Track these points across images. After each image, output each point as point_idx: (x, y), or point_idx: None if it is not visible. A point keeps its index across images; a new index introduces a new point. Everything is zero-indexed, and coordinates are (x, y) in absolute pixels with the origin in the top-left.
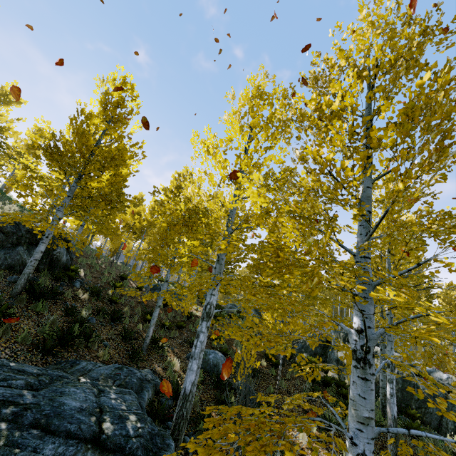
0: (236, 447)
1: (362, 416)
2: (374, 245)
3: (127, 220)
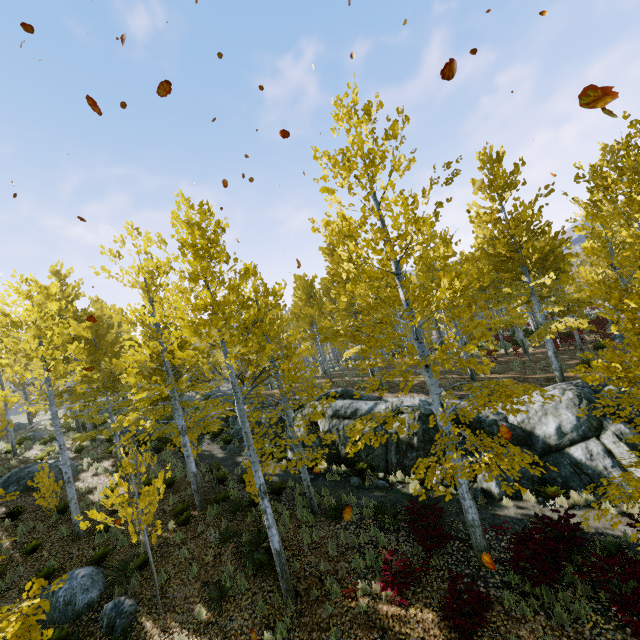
0: None
1: None
2: None
3: None
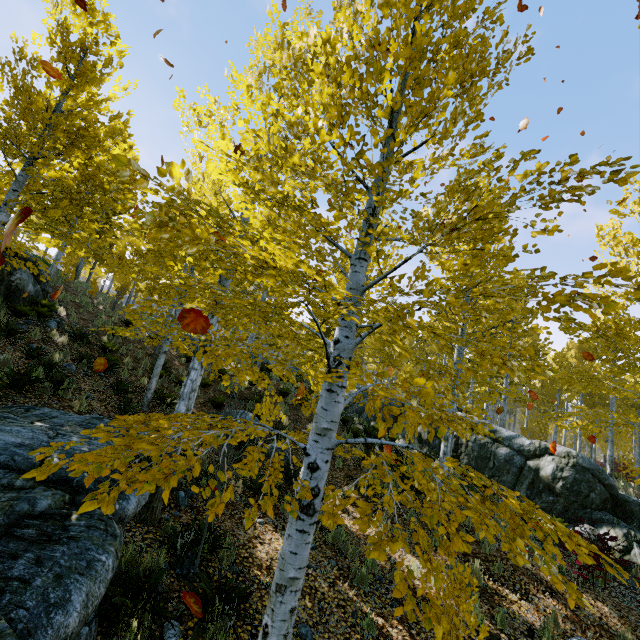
0: (218, 485)
1: (320, 427)
2: (325, 223)
3: (138, 245)
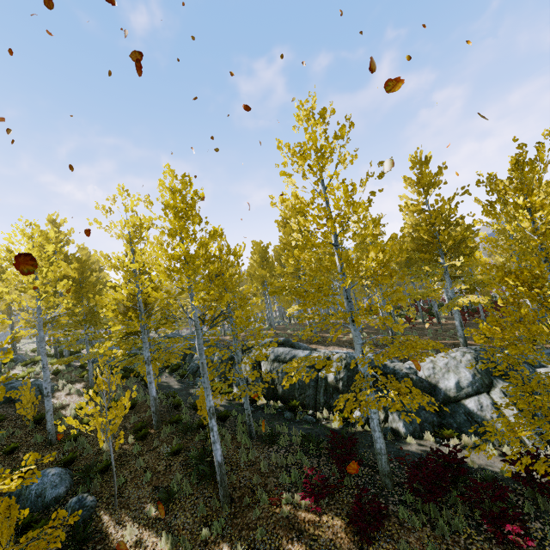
0: None
1: None
2: None
3: None
